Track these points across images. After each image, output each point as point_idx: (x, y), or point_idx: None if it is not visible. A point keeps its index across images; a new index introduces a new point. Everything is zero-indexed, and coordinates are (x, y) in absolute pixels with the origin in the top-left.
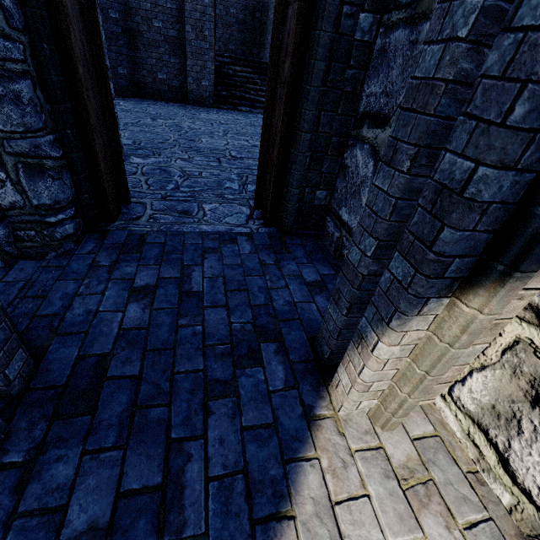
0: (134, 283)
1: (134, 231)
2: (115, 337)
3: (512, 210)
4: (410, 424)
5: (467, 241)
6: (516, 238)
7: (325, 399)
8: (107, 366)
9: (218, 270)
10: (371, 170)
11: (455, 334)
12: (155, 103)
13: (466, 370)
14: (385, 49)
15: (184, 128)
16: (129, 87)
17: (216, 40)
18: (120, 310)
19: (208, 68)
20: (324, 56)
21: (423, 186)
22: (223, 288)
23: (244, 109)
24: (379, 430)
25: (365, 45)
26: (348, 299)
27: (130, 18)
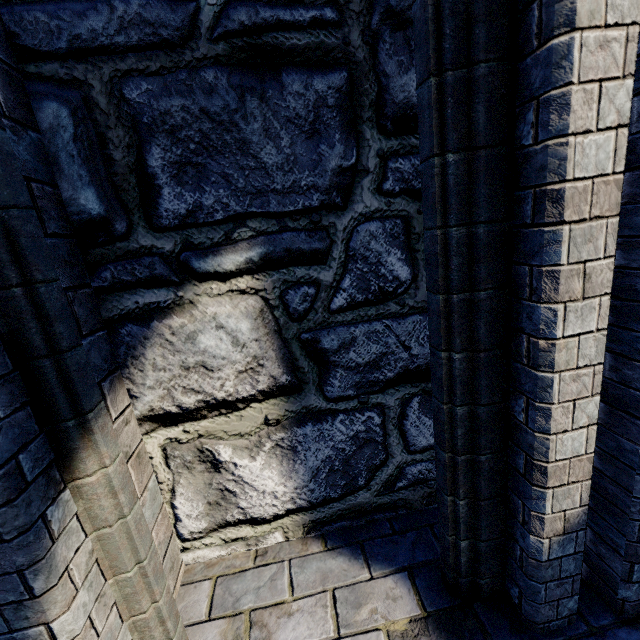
0: None
1: None
2: None
3: (19, 377)
4: (194, 612)
5: (7, 434)
6: (53, 393)
7: None
8: None
9: None
10: None
11: (113, 505)
12: None
13: (169, 509)
14: None
15: None
16: None
17: None
18: None
19: None
20: None
21: None
22: None
23: None
24: None
25: None
26: None
27: None
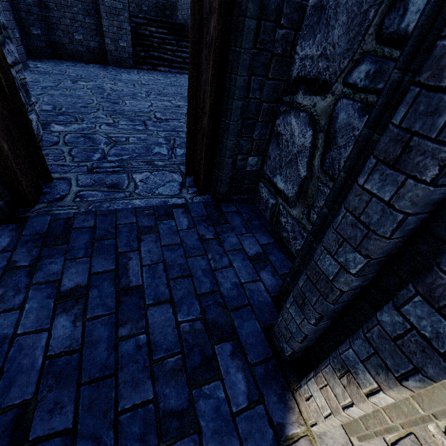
0: (61, 286)
1: (58, 215)
2: (38, 373)
3: None
4: None
5: None
6: None
7: (294, 411)
8: (29, 422)
9: (156, 254)
10: (310, 140)
11: None
12: (75, 64)
13: None
14: (322, 4)
15: (106, 90)
16: (45, 48)
17: (129, 0)
18: (44, 329)
19: (125, 29)
20: (255, 13)
21: (441, 196)
22: (164, 278)
23: (163, 69)
24: (356, 442)
25: (296, 0)
26: (318, 311)
27: None
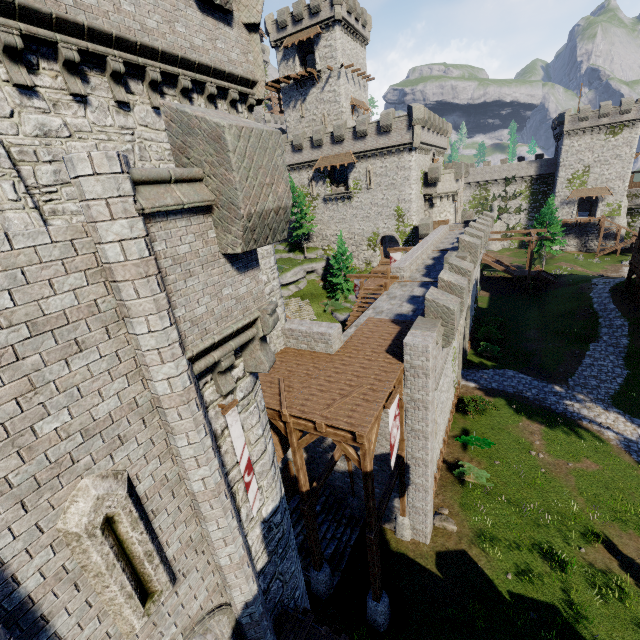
0: None
1: None
2: None
3: None
4: None
5: None
6: None
7: None
8: None
9: None
10: None
11: None
12: None
13: None
14: None
15: None
16: None
17: None
18: None
19: None
20: None
21: None
22: None
23: None
24: None
25: None
26: None
27: None
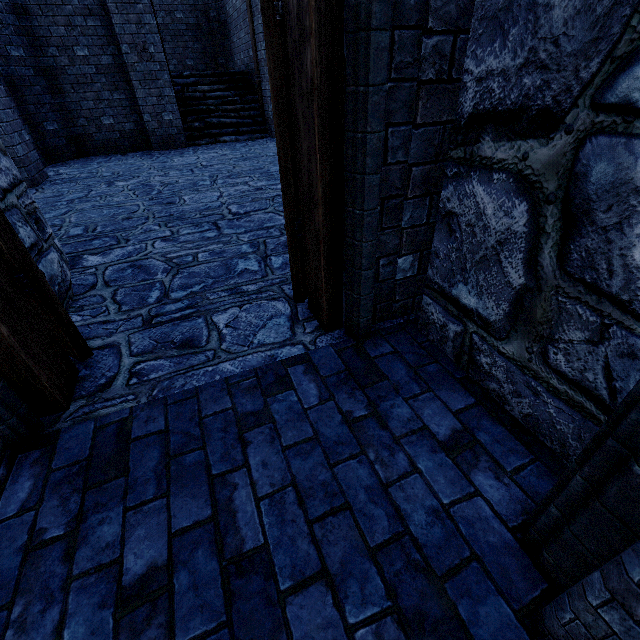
0: (123, 575)
1: (106, 418)
2: None
3: None
4: None
5: None
6: None
7: None
8: None
9: (278, 468)
10: (524, 219)
11: None
12: (108, 159)
13: None
14: None
15: (155, 187)
16: (67, 146)
17: (168, 57)
18: None
19: (167, 96)
20: (385, 19)
21: None
22: (302, 520)
23: (228, 139)
24: None
25: None
26: None
27: (41, 52)
